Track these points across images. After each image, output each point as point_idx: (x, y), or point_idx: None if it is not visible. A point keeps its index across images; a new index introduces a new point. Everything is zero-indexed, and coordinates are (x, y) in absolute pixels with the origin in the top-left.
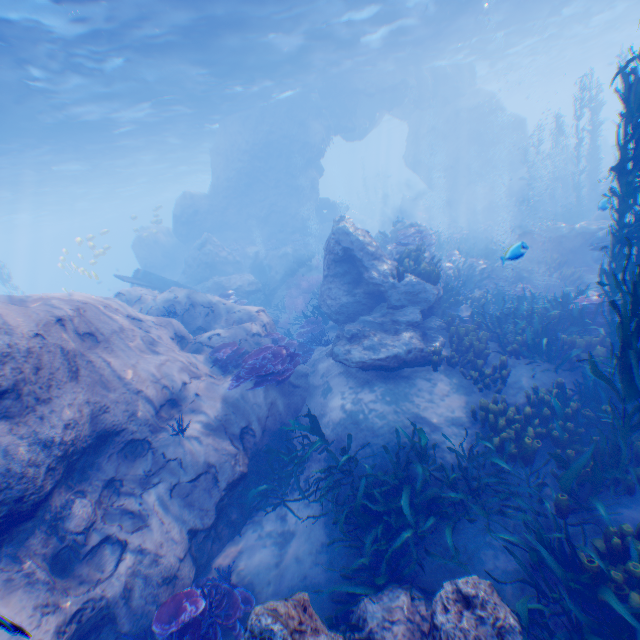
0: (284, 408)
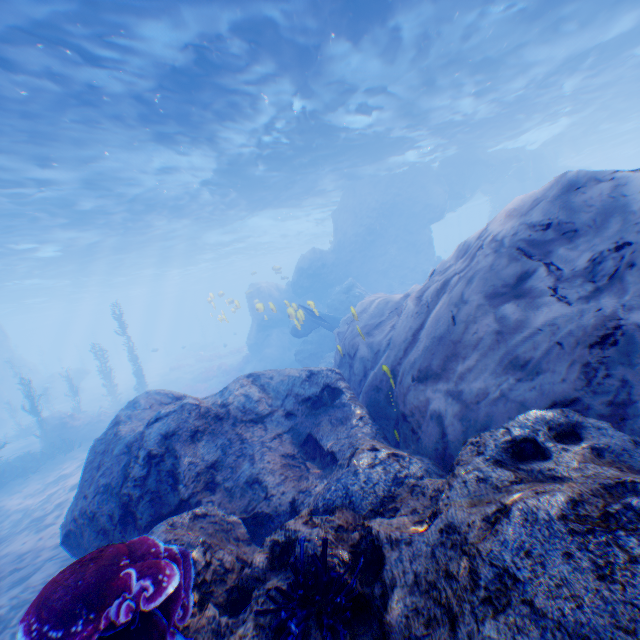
0: None
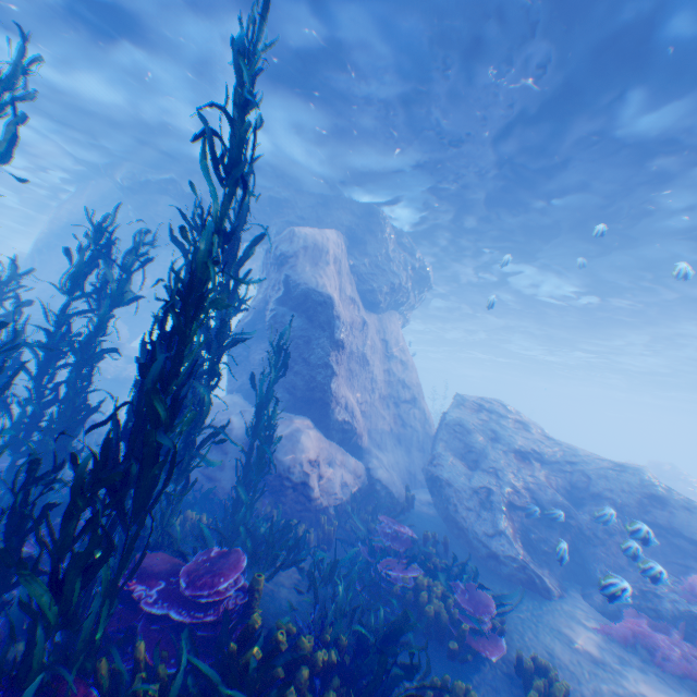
0: None
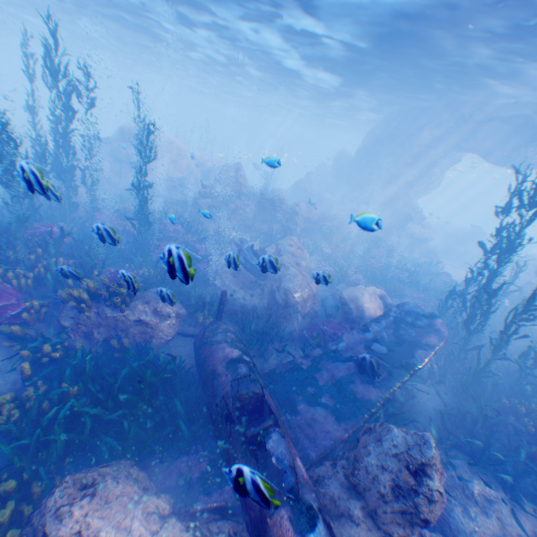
0: (160, 195)
